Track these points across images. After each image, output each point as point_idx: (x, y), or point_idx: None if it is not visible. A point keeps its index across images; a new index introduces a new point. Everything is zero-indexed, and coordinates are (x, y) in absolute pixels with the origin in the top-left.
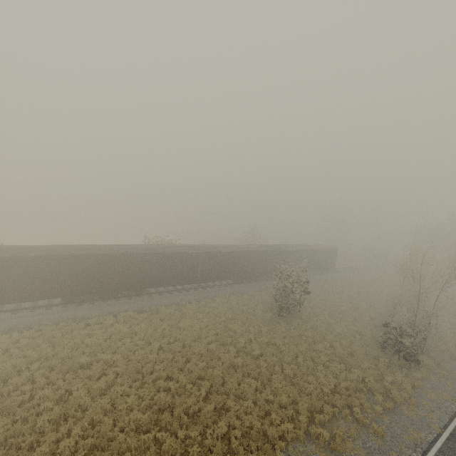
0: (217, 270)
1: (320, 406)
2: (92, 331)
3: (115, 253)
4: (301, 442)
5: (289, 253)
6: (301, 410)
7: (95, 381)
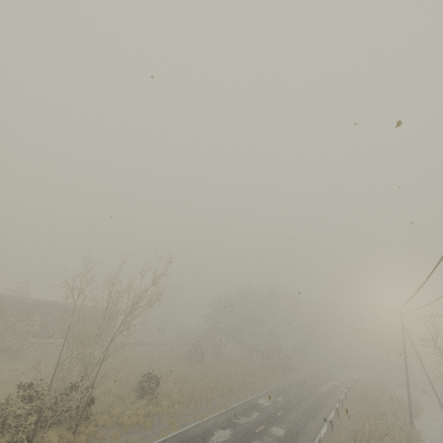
0: None
1: None
2: None
3: None
4: None
5: (22, 306)
6: None
7: None
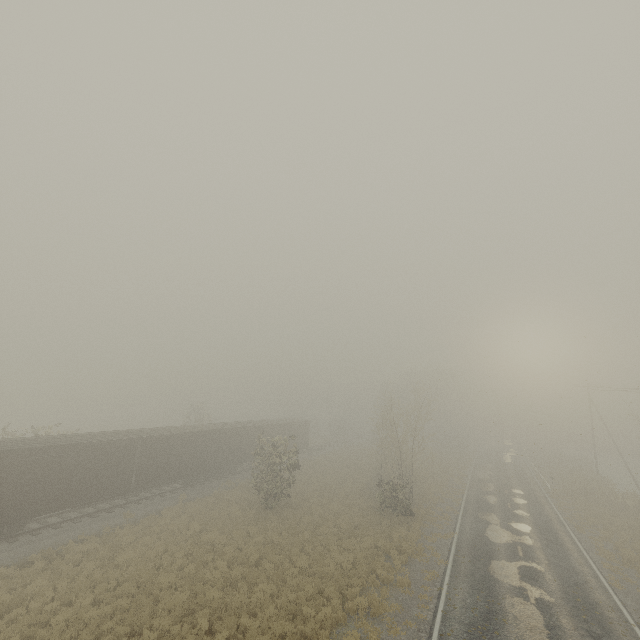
0: (164, 465)
1: (347, 583)
2: None
3: None
4: (342, 625)
5: (259, 430)
6: (331, 594)
7: None
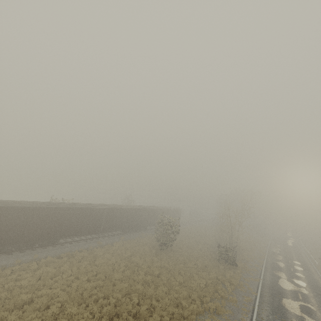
0: (115, 222)
1: (203, 294)
2: (20, 276)
3: (43, 206)
4: (201, 315)
5: (157, 211)
6: (195, 298)
7: (43, 312)
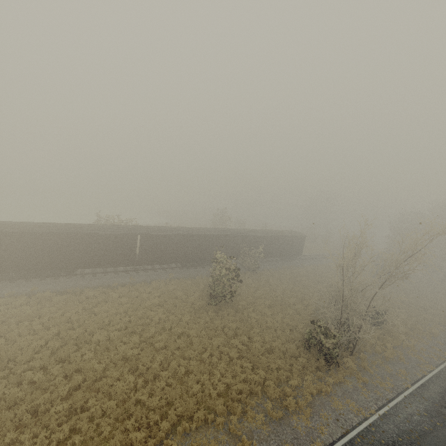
0: (159, 253)
1: (195, 411)
2: None
3: (33, 231)
4: None
5: (247, 238)
6: (168, 415)
7: None
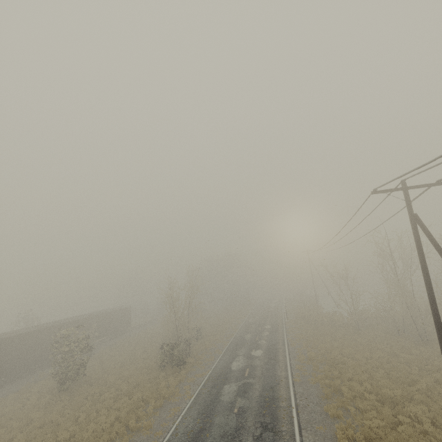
0: None
1: None
2: None
3: None
4: None
5: (76, 323)
6: None
7: None
